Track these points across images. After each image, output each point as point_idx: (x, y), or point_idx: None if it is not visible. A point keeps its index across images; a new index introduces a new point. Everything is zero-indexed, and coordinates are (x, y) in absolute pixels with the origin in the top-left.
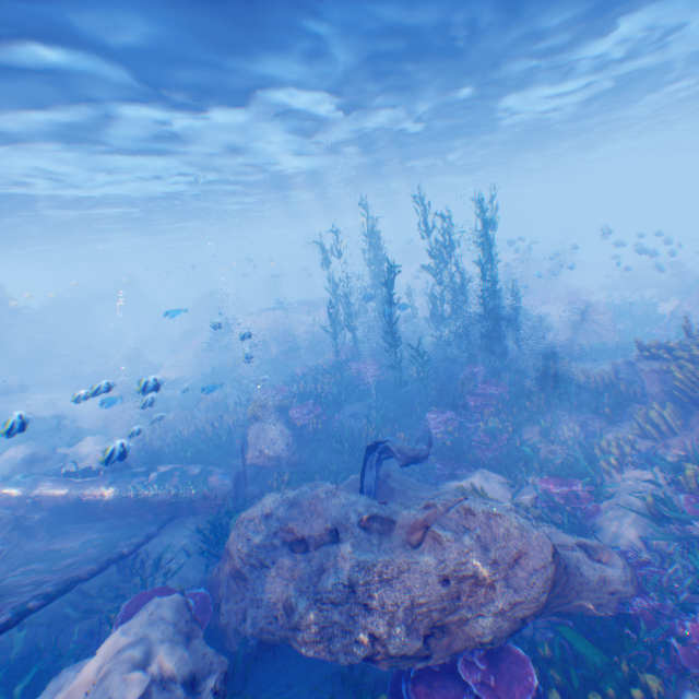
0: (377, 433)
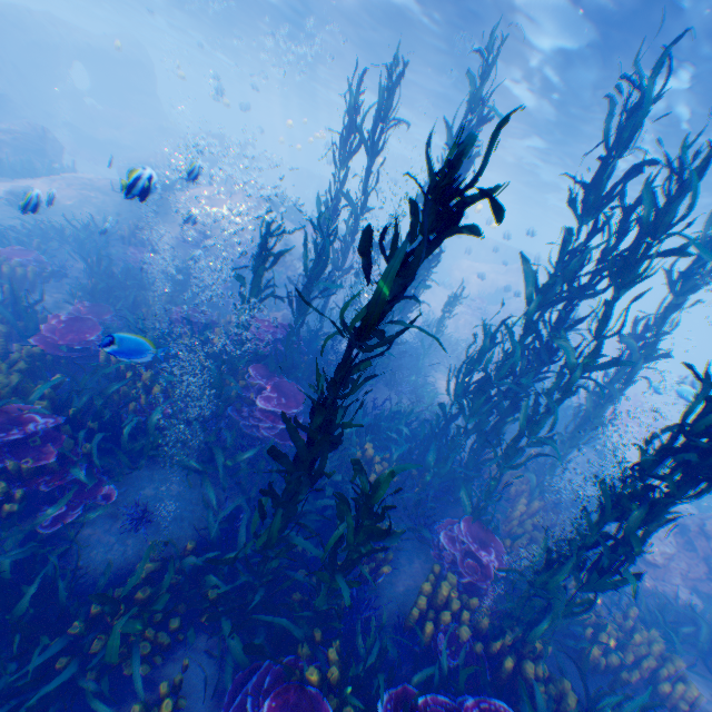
0: (101, 659)
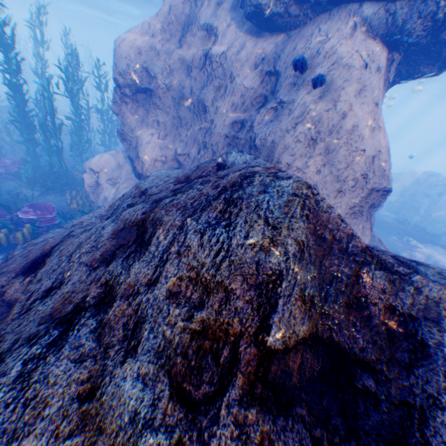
0: None
